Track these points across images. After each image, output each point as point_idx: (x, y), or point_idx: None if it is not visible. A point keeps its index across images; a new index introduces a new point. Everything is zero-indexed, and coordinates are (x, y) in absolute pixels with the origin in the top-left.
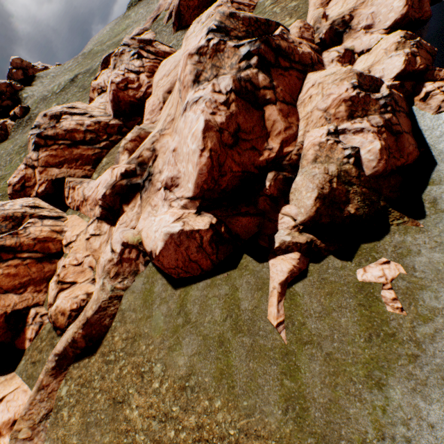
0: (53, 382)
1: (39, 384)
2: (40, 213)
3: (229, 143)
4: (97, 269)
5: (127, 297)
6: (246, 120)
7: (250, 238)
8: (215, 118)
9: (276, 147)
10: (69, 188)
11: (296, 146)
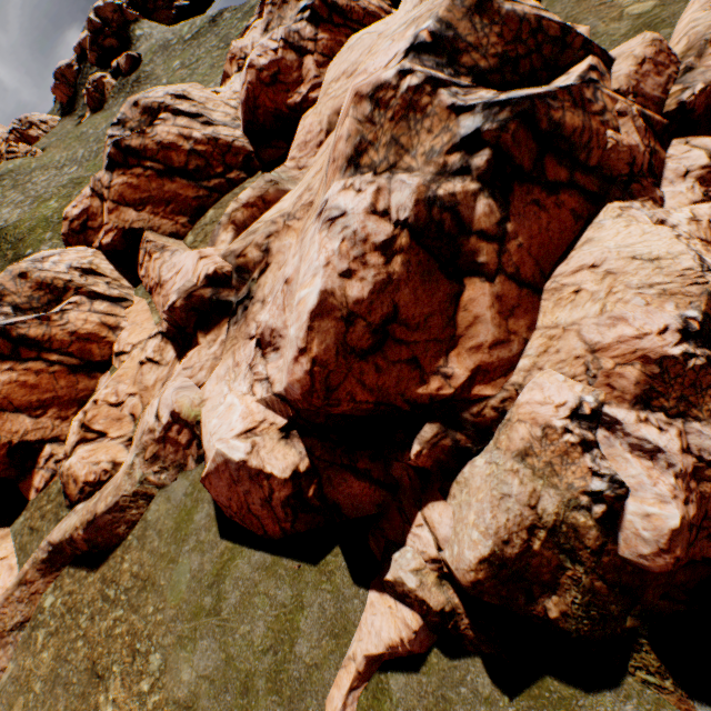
0: (39, 580)
1: (22, 576)
2: (92, 287)
3: (362, 347)
4: (139, 424)
5: (160, 503)
6: (417, 298)
7: (357, 520)
8: (347, 286)
9: (460, 376)
10: (145, 251)
11: (503, 390)
